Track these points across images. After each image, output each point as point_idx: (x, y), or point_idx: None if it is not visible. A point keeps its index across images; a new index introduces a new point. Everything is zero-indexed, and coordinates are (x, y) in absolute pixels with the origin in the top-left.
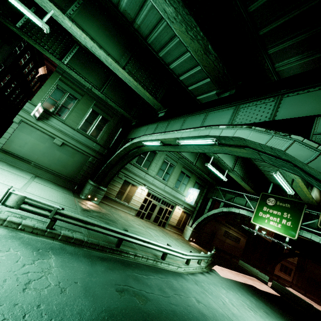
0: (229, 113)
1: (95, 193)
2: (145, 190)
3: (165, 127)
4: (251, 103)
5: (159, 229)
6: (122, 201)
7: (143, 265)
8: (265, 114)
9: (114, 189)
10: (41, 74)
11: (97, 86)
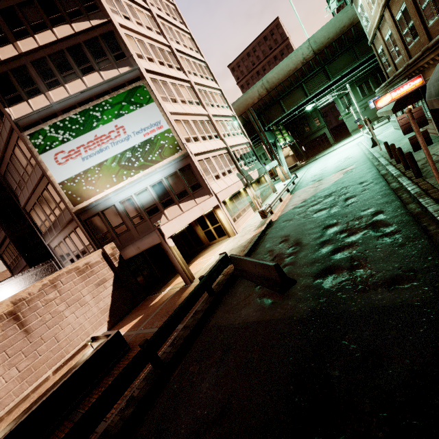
0: None
1: None
2: None
3: None
4: None
5: None
6: None
7: None
8: None
9: None
10: None
11: (350, 81)
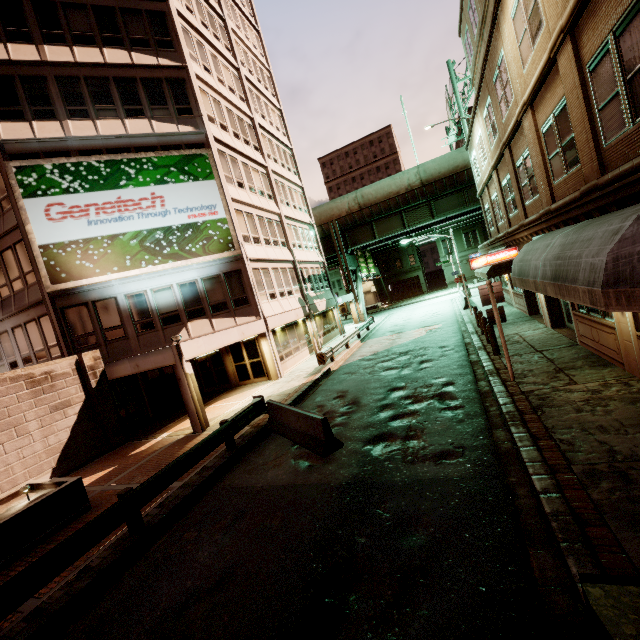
0: None
1: None
2: None
3: None
4: None
5: None
6: None
7: None
8: None
9: None
10: None
11: (456, 225)
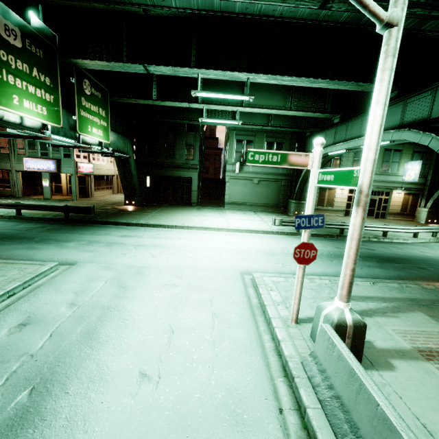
0: (399, 109)
1: (299, 209)
2: (345, 189)
3: (344, 131)
4: (415, 97)
5: (377, 221)
6: (325, 208)
7: (366, 241)
8: (425, 108)
9: None
10: (204, 130)
11: (264, 123)
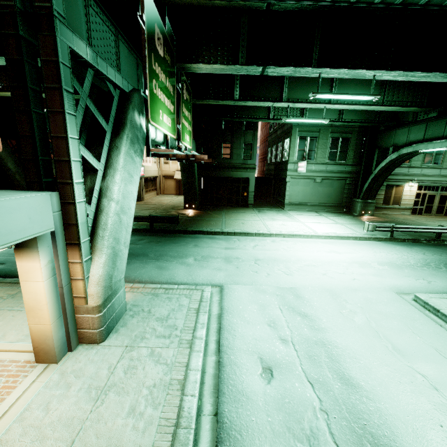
0: None
1: (366, 208)
2: (413, 186)
3: (443, 126)
4: None
5: None
6: (390, 206)
7: None
8: None
9: (379, 198)
10: None
11: (335, 118)
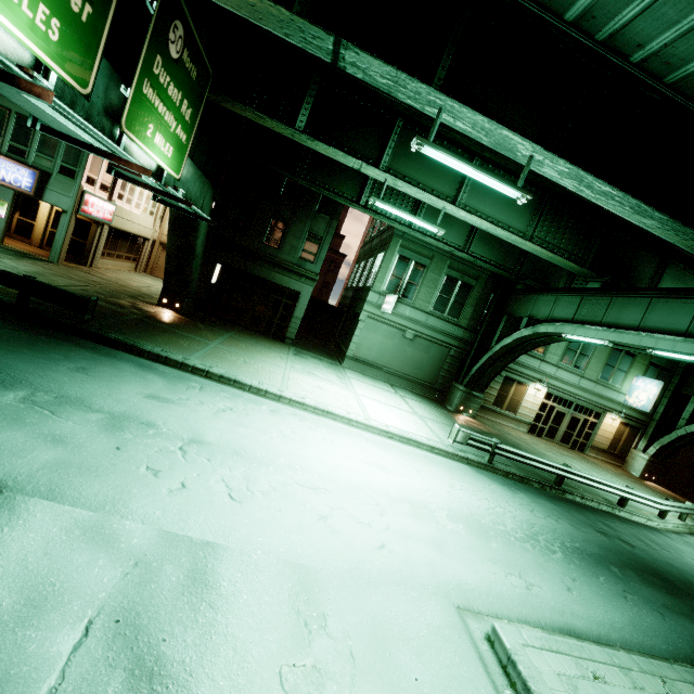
0: None
1: (468, 403)
2: (541, 390)
3: (604, 307)
4: None
5: (578, 457)
6: (503, 411)
7: (600, 511)
8: None
9: (490, 393)
10: None
11: (459, 244)
